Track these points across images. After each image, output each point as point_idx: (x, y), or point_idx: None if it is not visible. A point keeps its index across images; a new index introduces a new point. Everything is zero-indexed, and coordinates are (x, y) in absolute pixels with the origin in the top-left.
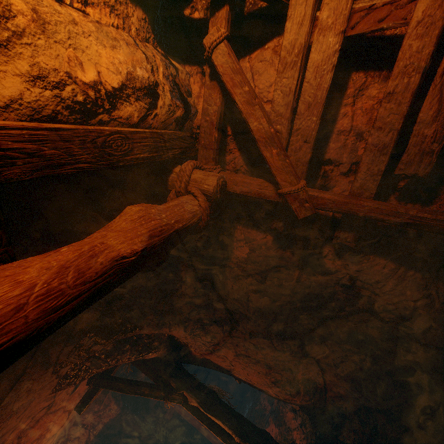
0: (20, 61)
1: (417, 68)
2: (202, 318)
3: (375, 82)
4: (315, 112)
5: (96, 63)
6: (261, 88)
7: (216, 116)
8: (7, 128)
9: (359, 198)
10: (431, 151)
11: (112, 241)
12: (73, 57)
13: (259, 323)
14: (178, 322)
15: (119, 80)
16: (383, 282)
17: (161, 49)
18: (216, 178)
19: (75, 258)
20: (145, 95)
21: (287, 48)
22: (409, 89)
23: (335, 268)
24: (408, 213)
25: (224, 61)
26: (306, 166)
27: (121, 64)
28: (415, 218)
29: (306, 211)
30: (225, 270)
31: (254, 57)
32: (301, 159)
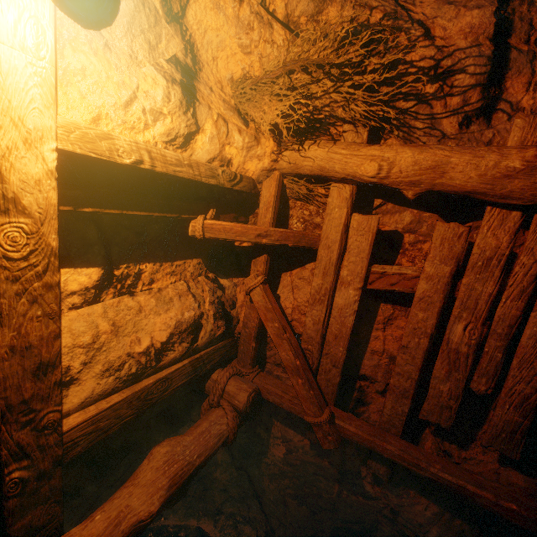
0: (97, 365)
1: (424, 332)
2: (235, 512)
3: (402, 315)
4: (341, 343)
5: (151, 331)
6: (299, 301)
7: (254, 330)
8: (79, 424)
9: (385, 435)
10: (449, 406)
11: (136, 502)
12: (134, 339)
13: (298, 536)
14: (209, 513)
15: (168, 333)
16: (427, 527)
17: (213, 272)
18: (246, 394)
19: (104, 530)
20: (189, 333)
21: (316, 288)
22: (420, 348)
23: (375, 493)
24: (429, 469)
25: (259, 299)
26: (336, 388)
27: (172, 318)
28: (436, 476)
29: (330, 443)
30: (261, 465)
31: (295, 273)
32: (331, 380)
